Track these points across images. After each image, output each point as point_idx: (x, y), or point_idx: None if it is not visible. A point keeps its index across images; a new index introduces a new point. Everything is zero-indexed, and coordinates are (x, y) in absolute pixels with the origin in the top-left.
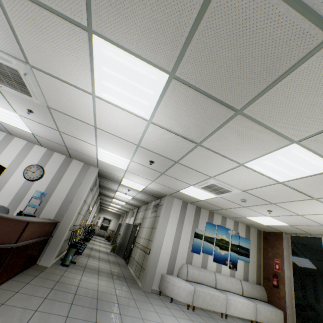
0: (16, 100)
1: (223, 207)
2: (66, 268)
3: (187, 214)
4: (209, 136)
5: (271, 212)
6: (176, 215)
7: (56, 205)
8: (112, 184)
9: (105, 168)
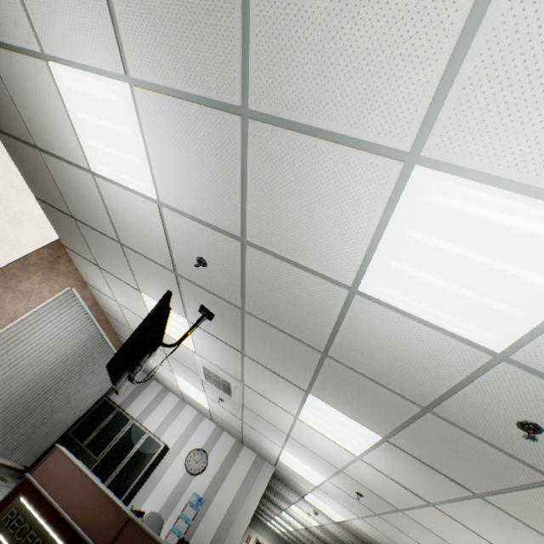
0: (213, 389)
1: None
2: None
3: None
4: (445, 500)
5: None
6: None
7: (212, 524)
8: (288, 492)
9: (285, 471)
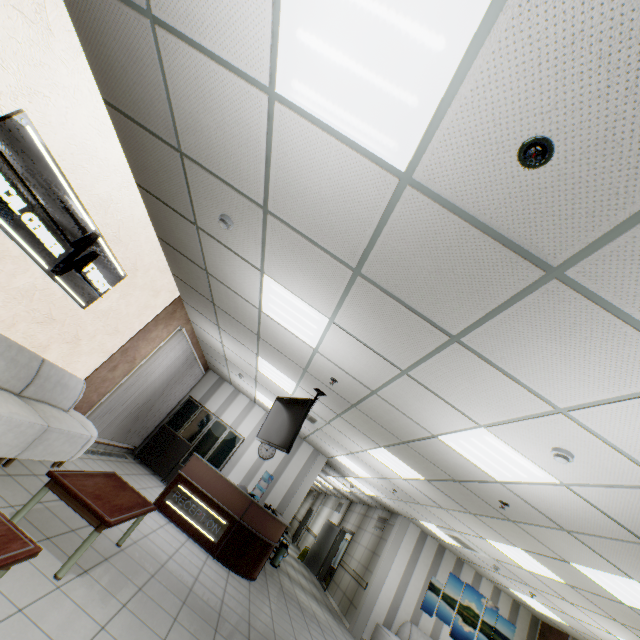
0: None
1: (475, 561)
2: (276, 569)
3: (424, 551)
4: (452, 509)
5: (536, 596)
6: (409, 547)
7: (280, 492)
8: (331, 471)
9: (337, 463)
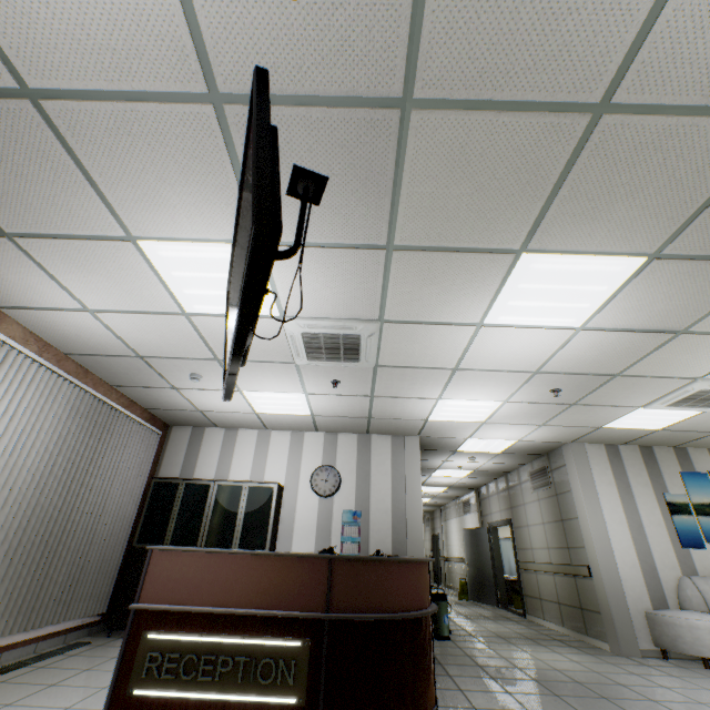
0: (319, 374)
1: None
2: (451, 642)
3: (628, 469)
4: (709, 312)
5: None
6: (606, 478)
7: (384, 527)
8: (433, 459)
9: (436, 431)
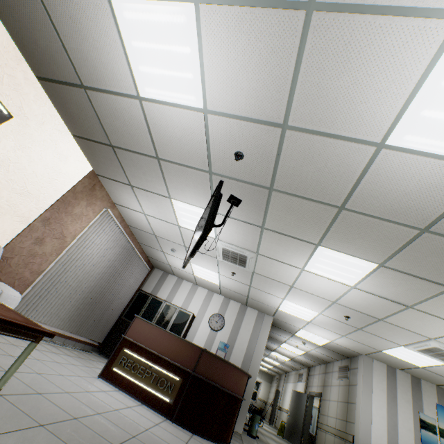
0: (227, 267)
1: None
2: (255, 440)
3: (399, 386)
4: (422, 301)
5: None
6: (381, 386)
7: (238, 358)
8: (281, 334)
9: (282, 317)
